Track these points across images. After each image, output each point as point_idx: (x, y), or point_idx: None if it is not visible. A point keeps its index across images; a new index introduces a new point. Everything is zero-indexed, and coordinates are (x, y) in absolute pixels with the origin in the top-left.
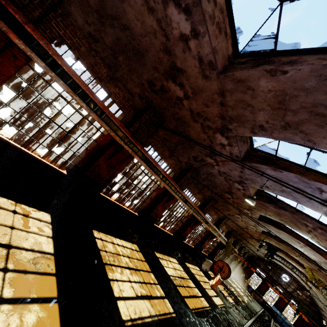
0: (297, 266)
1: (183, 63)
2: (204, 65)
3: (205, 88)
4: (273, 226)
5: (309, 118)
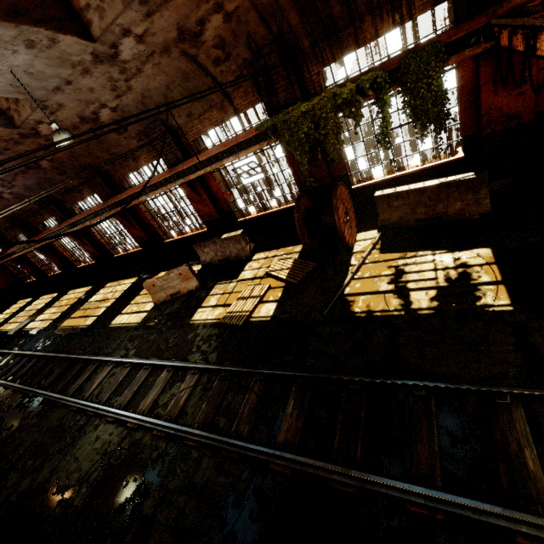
0: None
1: None
2: None
3: None
4: None
5: None
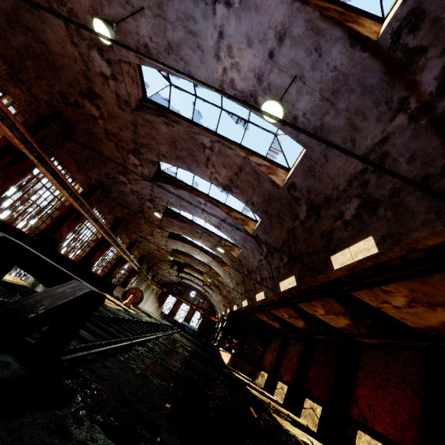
0: (199, 277)
1: (102, 91)
2: (121, 101)
3: (121, 116)
4: (180, 241)
5: (188, 155)
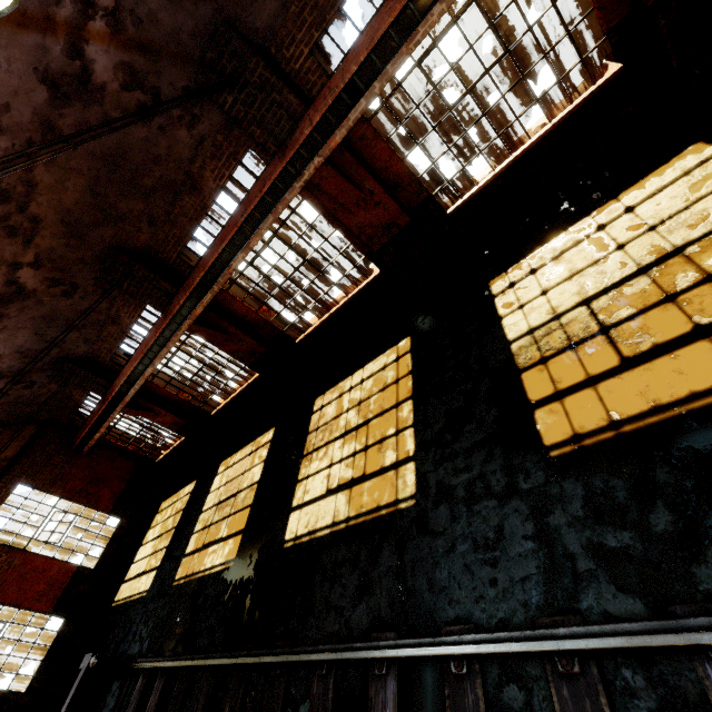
0: None
1: None
2: None
3: None
4: None
5: None
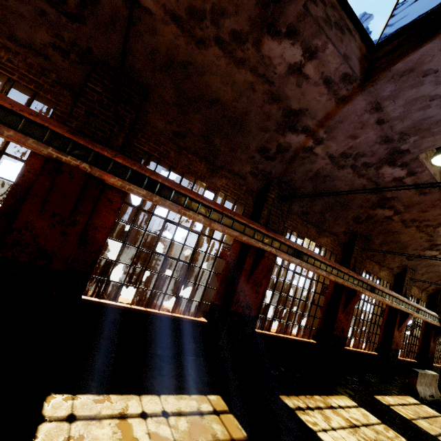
0: None
1: None
2: None
3: None
4: None
5: None
